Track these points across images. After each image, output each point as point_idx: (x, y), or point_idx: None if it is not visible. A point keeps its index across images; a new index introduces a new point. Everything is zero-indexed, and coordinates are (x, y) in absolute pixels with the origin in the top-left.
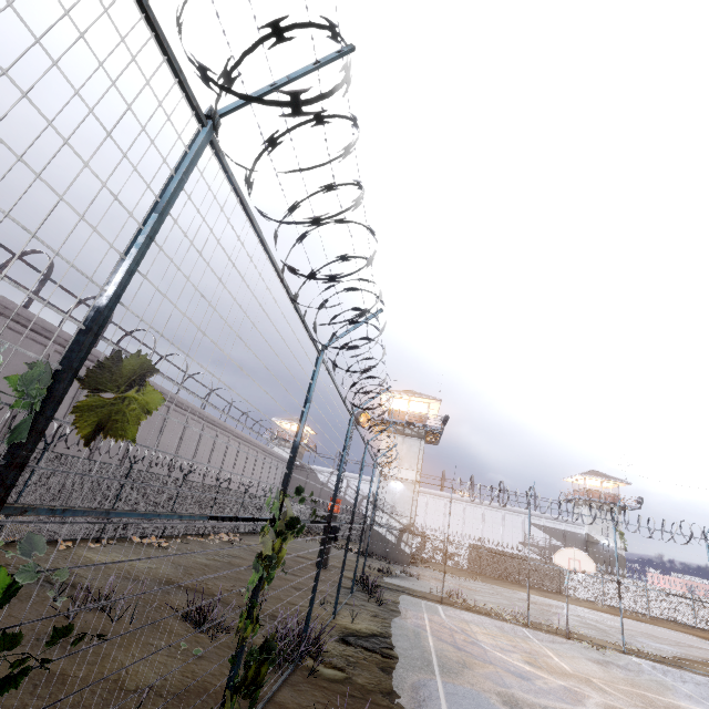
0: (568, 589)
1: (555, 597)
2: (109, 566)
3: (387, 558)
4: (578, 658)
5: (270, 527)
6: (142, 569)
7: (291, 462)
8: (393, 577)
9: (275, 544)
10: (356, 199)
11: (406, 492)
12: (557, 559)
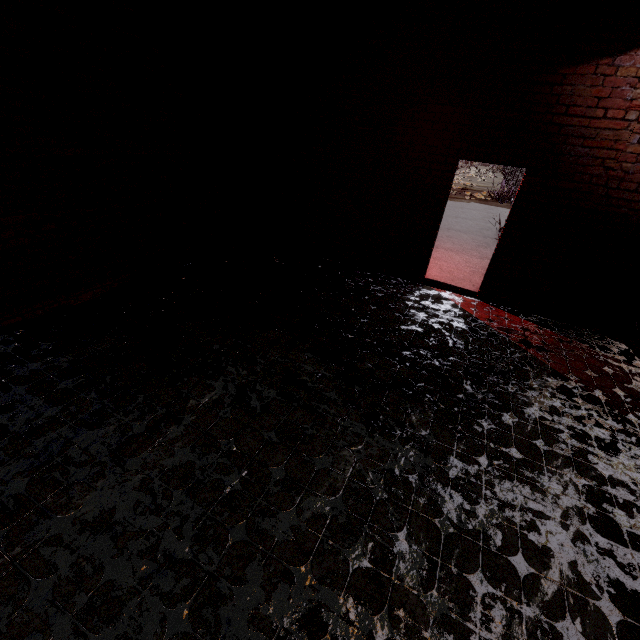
0: None
1: None
2: None
3: None
4: None
5: None
6: None
7: None
8: None
9: None
10: None
11: None
12: None
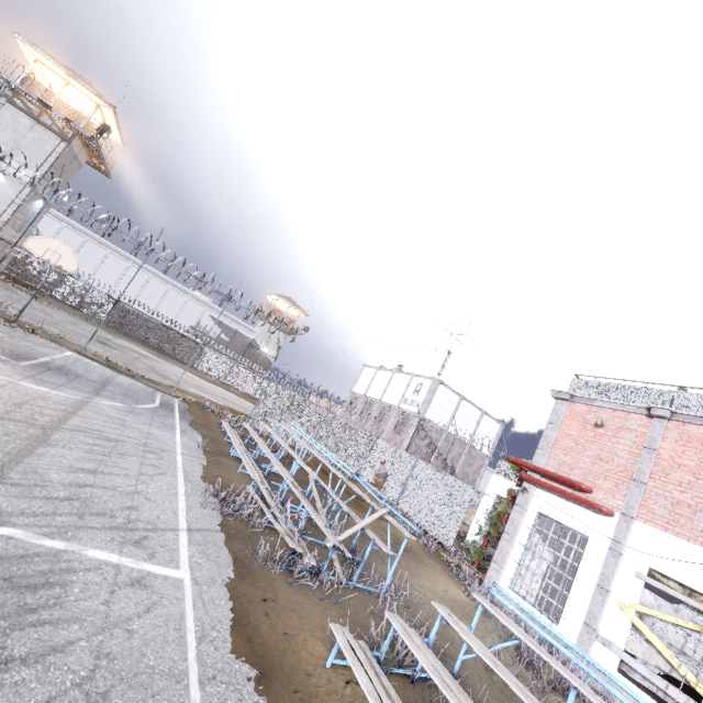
0: (200, 365)
1: (172, 361)
2: None
3: None
4: None
5: None
6: None
7: None
8: None
9: None
10: None
11: (5, 189)
12: (31, 244)
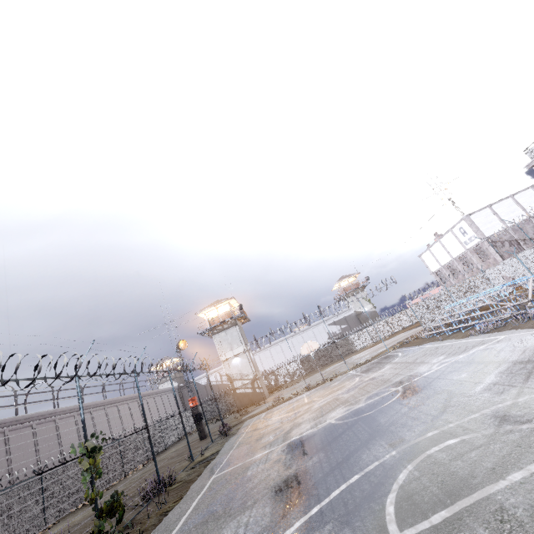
0: (356, 347)
1: (348, 357)
2: (56, 533)
3: (253, 403)
4: (318, 392)
5: (84, 458)
6: (79, 520)
7: (84, 428)
8: (250, 413)
9: (89, 462)
10: (16, 367)
11: (243, 361)
12: (302, 352)
